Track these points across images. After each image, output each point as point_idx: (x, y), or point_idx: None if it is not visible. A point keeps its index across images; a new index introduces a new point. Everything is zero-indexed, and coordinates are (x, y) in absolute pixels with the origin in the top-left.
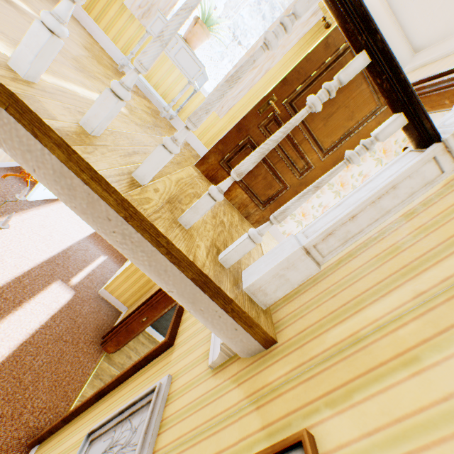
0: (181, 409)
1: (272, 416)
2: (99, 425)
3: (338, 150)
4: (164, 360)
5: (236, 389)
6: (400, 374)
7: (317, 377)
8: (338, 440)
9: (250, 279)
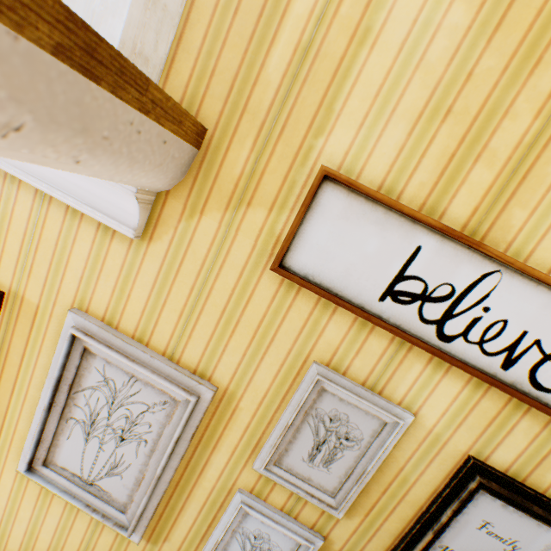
0: (149, 304)
1: (272, 195)
2: (34, 450)
3: None
4: (22, 317)
5: (205, 219)
6: (362, 56)
7: (290, 124)
8: (343, 152)
9: (107, 37)
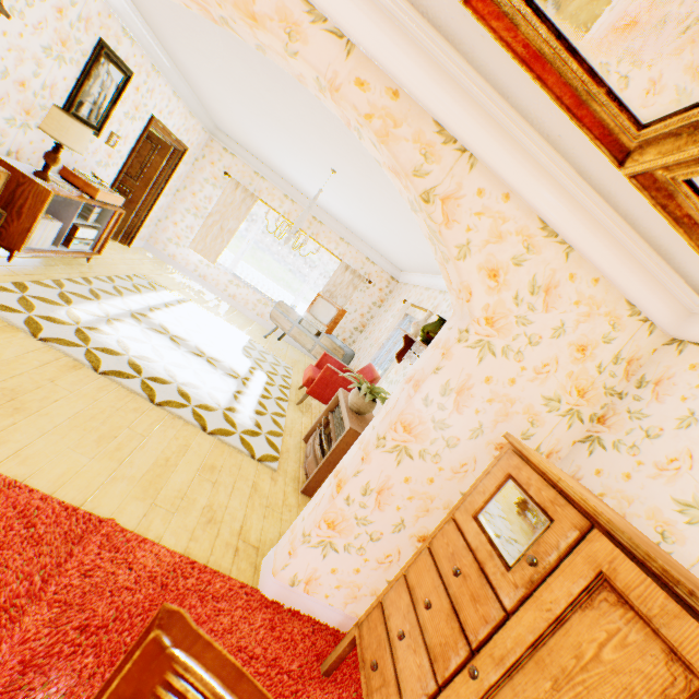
0: None
1: None
2: None
3: (145, 177)
4: None
5: None
6: None
7: None
8: None
9: None
